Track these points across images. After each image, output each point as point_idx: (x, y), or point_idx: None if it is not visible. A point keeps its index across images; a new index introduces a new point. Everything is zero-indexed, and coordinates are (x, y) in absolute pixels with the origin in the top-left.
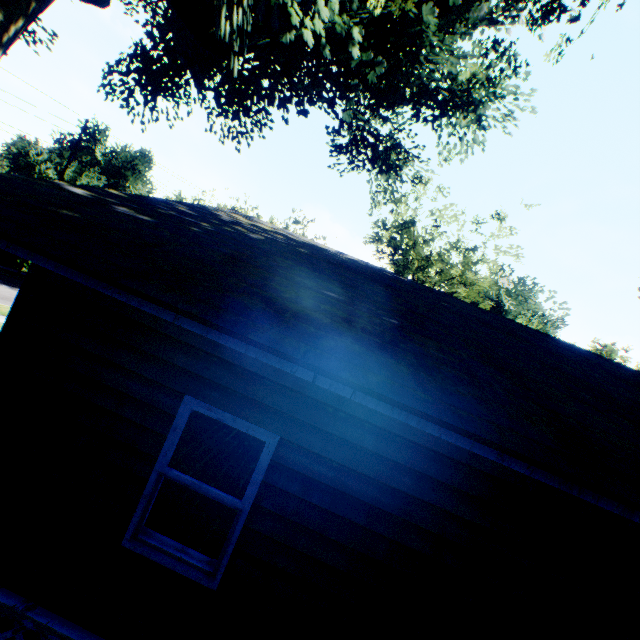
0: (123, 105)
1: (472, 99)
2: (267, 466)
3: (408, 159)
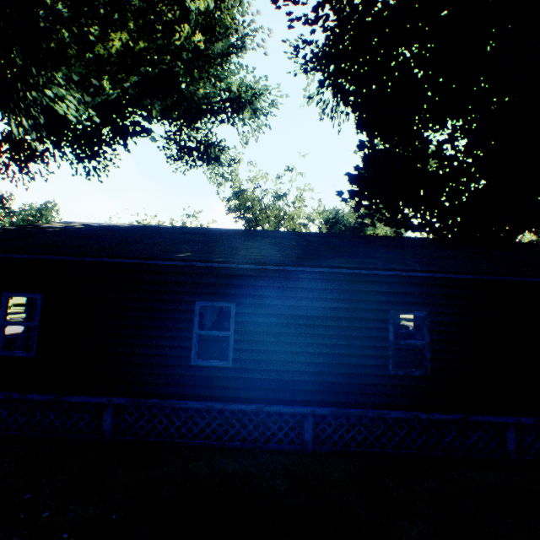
0: (3, 178)
1: (242, 101)
2: (41, 306)
3: (221, 150)
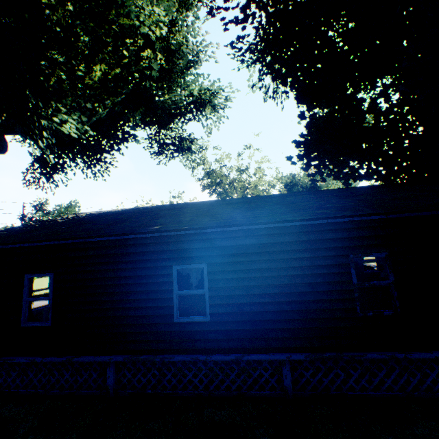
0: (36, 188)
1: (203, 101)
2: (53, 283)
3: (191, 142)
